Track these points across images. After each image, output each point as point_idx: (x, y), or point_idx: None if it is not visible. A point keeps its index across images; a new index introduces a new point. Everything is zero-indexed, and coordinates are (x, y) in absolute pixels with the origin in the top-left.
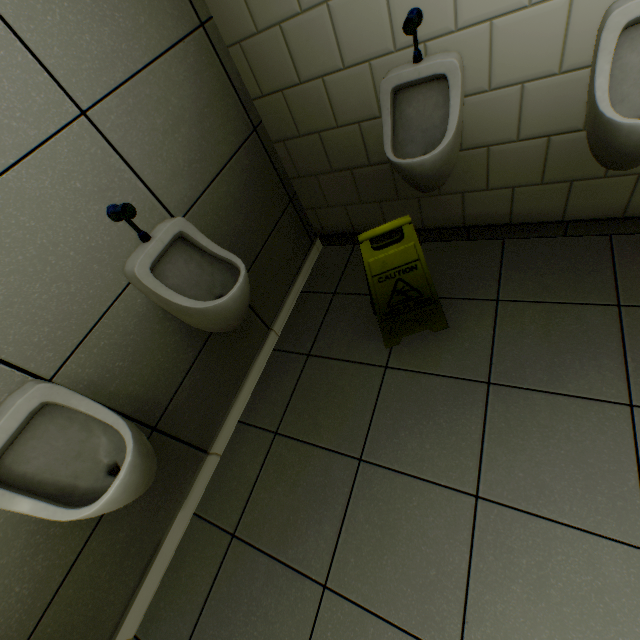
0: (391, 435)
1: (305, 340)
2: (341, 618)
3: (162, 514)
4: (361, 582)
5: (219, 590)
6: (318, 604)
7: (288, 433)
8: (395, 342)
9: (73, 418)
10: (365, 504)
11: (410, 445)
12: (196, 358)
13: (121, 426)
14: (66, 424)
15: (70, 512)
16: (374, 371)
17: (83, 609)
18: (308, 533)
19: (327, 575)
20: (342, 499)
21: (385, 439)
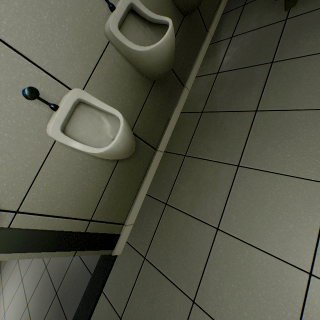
0: (292, 45)
1: (228, 33)
2: (267, 117)
3: (169, 106)
4: (278, 103)
5: (199, 129)
6: (253, 117)
7: (224, 70)
8: (293, 4)
9: (139, 27)
10: (277, 77)
11: (307, 44)
12: (178, 29)
13: (163, 18)
14: (137, 29)
15: (151, 46)
16: (277, 25)
17: (148, 128)
18: (243, 98)
19: (257, 107)
20: (262, 80)
21: (288, 48)
